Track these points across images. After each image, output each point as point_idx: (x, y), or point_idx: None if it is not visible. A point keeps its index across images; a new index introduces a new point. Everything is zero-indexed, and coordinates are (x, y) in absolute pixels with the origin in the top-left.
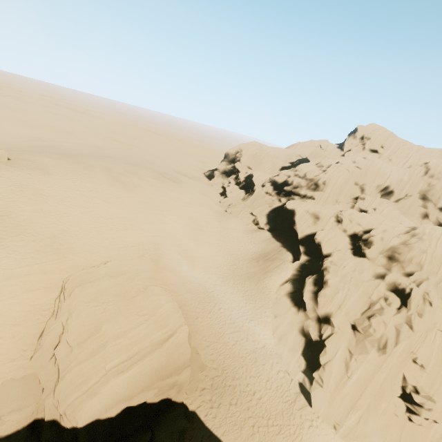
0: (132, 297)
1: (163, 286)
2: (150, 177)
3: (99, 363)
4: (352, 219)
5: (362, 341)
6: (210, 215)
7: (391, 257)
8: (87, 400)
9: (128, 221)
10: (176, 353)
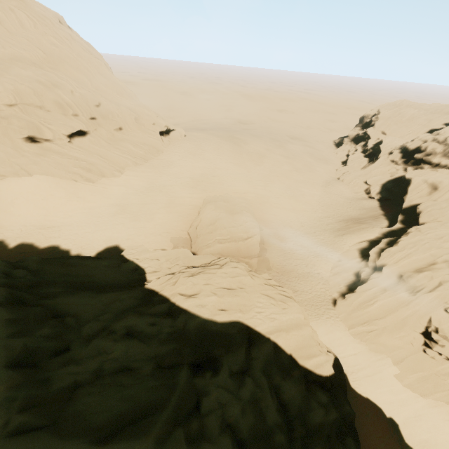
0: (233, 214)
1: (252, 214)
2: (271, 145)
3: (213, 236)
4: None
5: (401, 286)
6: (317, 181)
7: None
8: (206, 248)
9: (244, 177)
10: (250, 248)
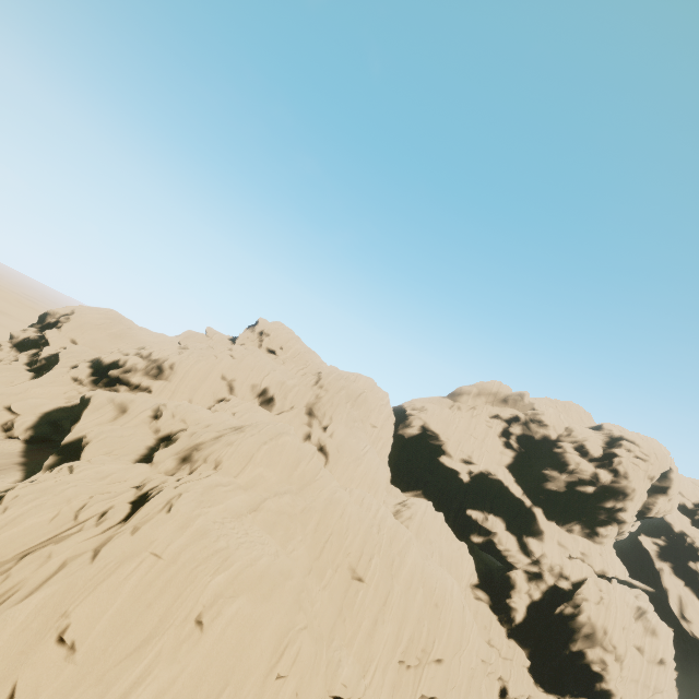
0: None
1: None
2: None
3: None
4: (177, 412)
5: None
6: None
7: (186, 458)
8: None
9: None
10: None
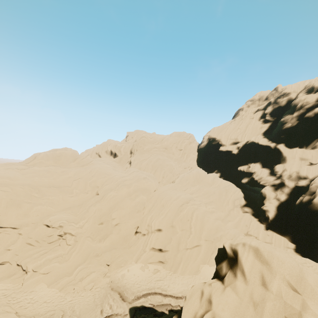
0: None
1: None
2: None
3: None
4: None
5: None
6: None
7: None
8: None
9: None
10: None
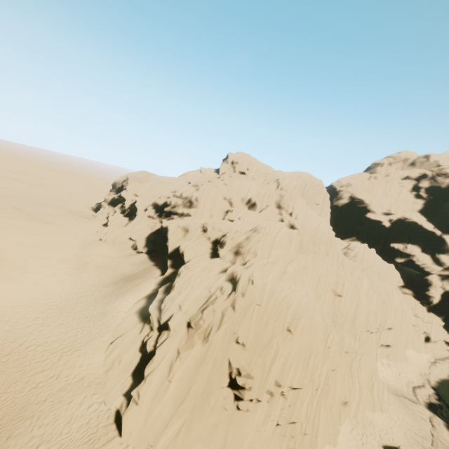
0: None
1: None
2: None
3: None
4: (215, 226)
5: (192, 336)
6: (72, 244)
7: (237, 252)
8: None
9: None
10: None
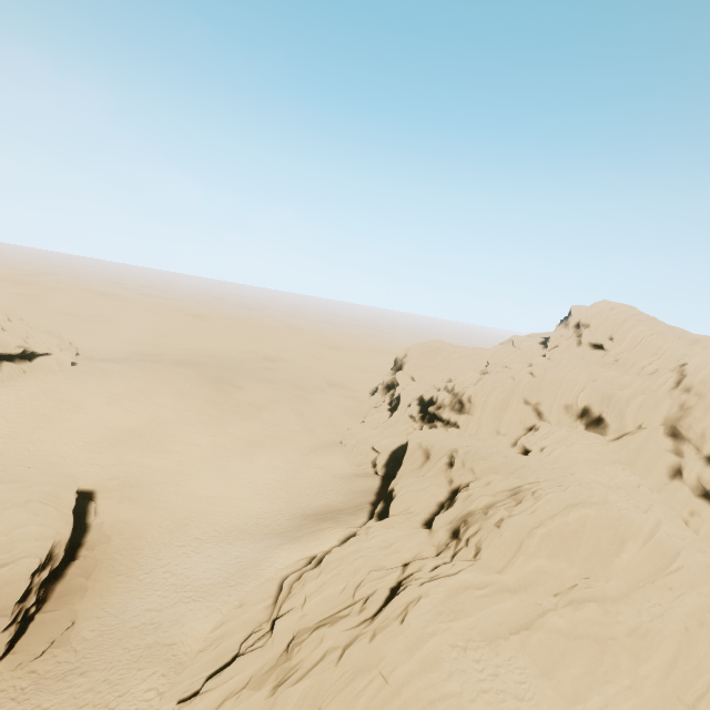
0: (4, 509)
1: (62, 509)
2: (245, 388)
3: None
4: (466, 460)
5: (275, 667)
6: (299, 445)
7: (455, 532)
8: None
9: (138, 436)
10: (1, 591)
